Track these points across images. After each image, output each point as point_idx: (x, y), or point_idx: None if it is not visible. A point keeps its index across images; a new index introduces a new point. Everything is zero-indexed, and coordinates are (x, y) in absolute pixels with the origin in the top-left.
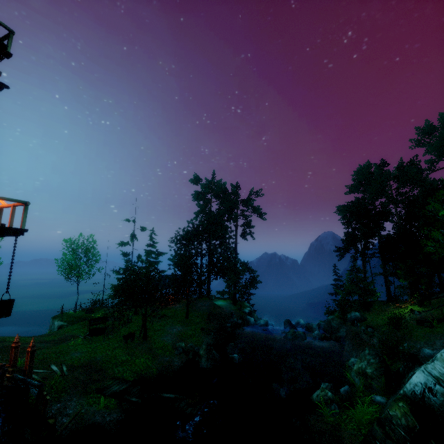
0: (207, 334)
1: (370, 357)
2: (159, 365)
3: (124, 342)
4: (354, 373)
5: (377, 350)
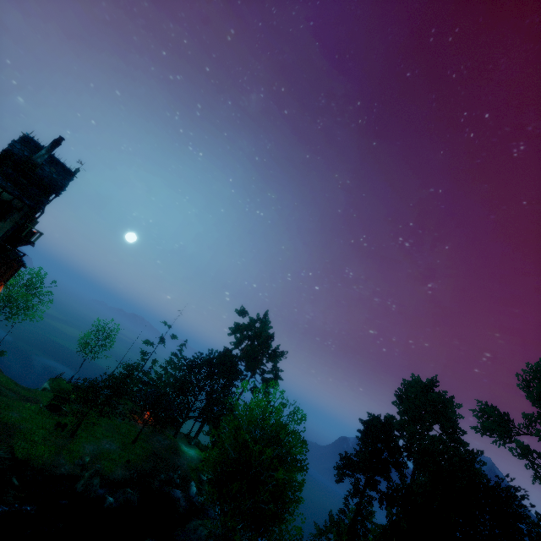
0: (127, 469)
1: None
2: (50, 461)
3: (54, 427)
4: None
5: None
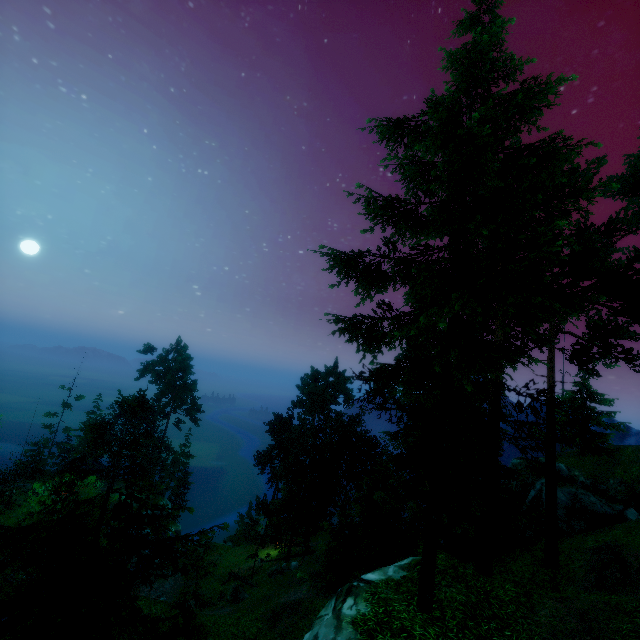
0: None
1: None
2: None
3: None
4: None
5: None
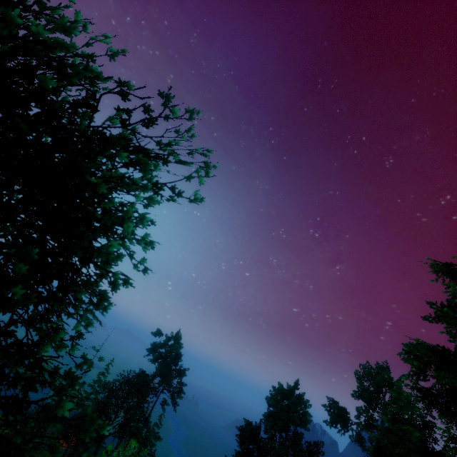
0: None
1: None
2: None
3: None
4: None
5: None
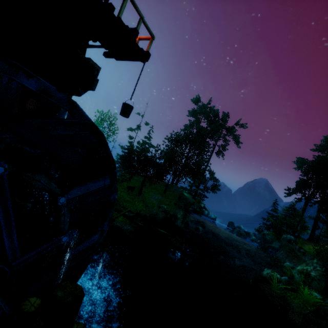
0: (178, 208)
1: (317, 265)
2: (150, 212)
3: (127, 190)
4: (297, 271)
5: (324, 263)
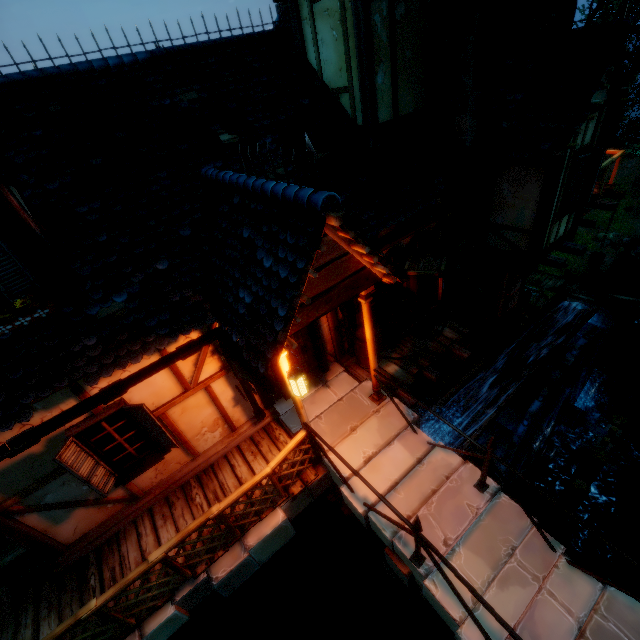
0: (637, 217)
1: None
2: (583, 260)
3: None
4: None
5: None
